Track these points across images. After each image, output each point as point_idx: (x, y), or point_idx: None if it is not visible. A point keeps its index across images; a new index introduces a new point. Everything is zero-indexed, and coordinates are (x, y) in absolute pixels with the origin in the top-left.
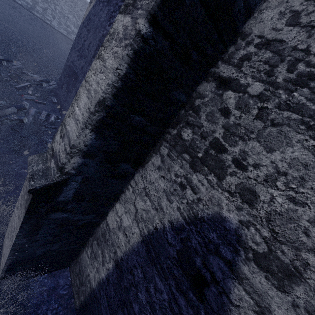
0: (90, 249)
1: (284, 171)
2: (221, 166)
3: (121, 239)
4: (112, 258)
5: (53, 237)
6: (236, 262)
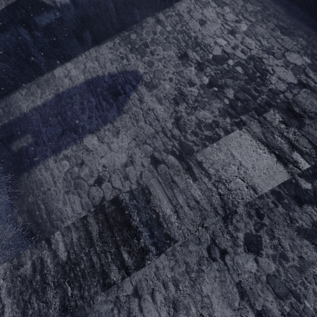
0: (27, 90)
1: (165, 57)
2: (144, 52)
3: (66, 82)
4: (54, 92)
5: (4, 52)
6: (137, 85)
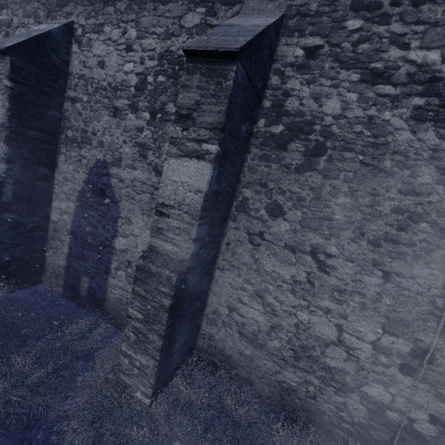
0: (51, 249)
1: (105, 127)
2: (89, 139)
3: (66, 218)
4: (67, 234)
5: (12, 240)
6: (109, 171)
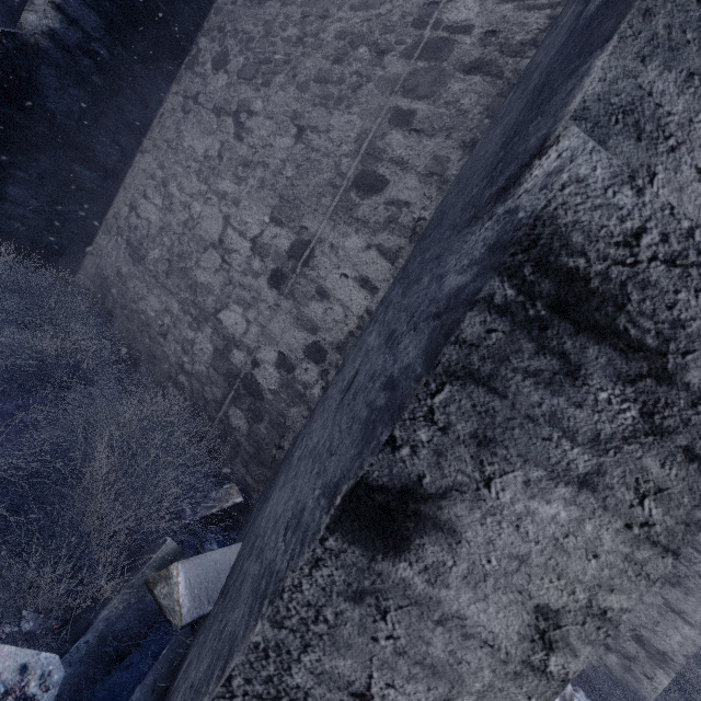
0: None
1: None
2: None
3: None
4: None
5: None
6: None
